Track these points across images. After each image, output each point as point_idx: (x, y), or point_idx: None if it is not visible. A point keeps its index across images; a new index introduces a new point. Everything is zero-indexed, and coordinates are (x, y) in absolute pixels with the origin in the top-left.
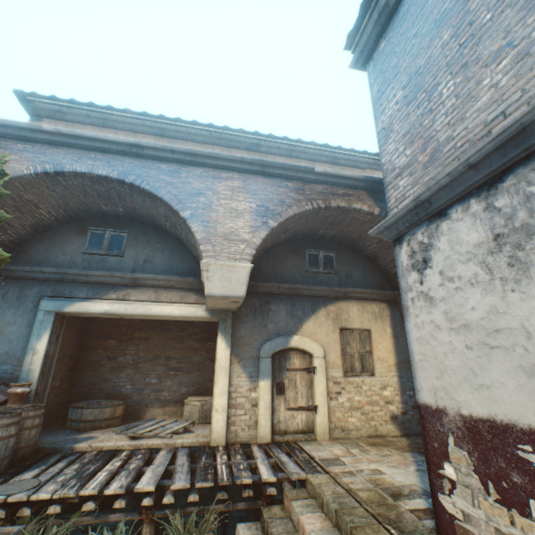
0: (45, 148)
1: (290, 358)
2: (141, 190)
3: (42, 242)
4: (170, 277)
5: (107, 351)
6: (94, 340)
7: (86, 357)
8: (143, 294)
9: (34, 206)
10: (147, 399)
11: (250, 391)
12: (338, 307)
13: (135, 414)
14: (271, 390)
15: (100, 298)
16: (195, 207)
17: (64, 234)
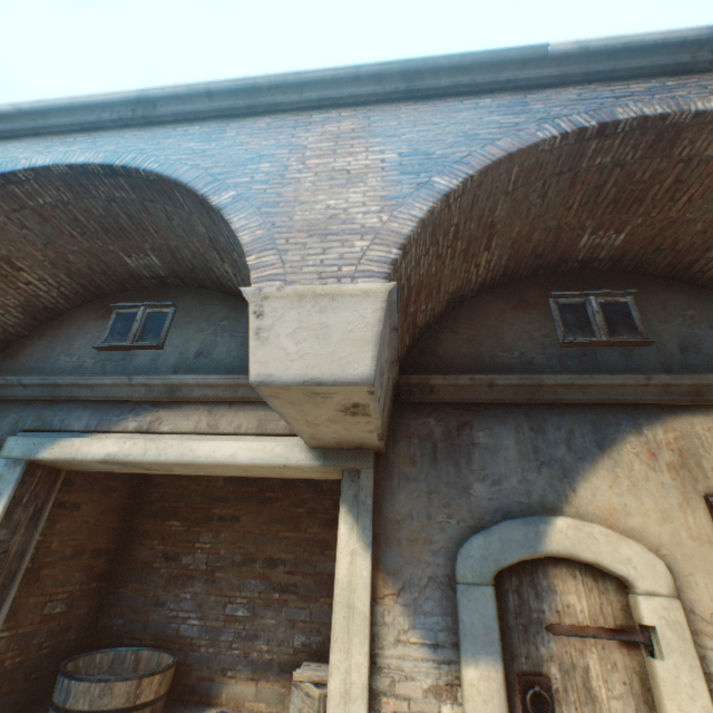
0: (1, 145)
1: (553, 589)
2: (144, 177)
3: (42, 338)
4: (235, 379)
5: (165, 542)
6: (147, 520)
7: (131, 553)
8: (185, 419)
9: (7, 263)
10: (225, 654)
11: (436, 698)
12: (679, 431)
13: (199, 689)
14: (505, 705)
15: (108, 431)
16: (245, 183)
17: (78, 321)
